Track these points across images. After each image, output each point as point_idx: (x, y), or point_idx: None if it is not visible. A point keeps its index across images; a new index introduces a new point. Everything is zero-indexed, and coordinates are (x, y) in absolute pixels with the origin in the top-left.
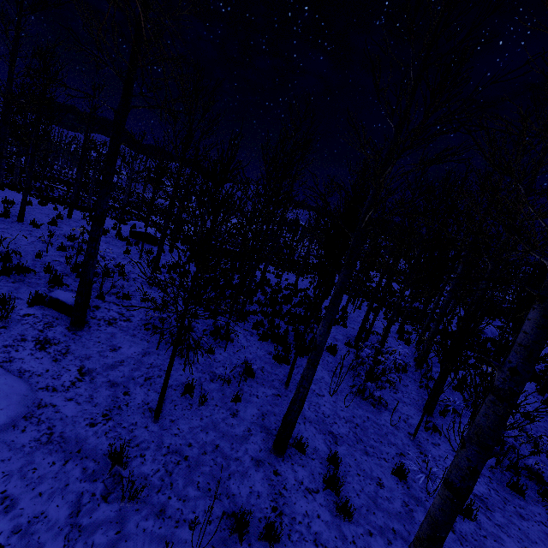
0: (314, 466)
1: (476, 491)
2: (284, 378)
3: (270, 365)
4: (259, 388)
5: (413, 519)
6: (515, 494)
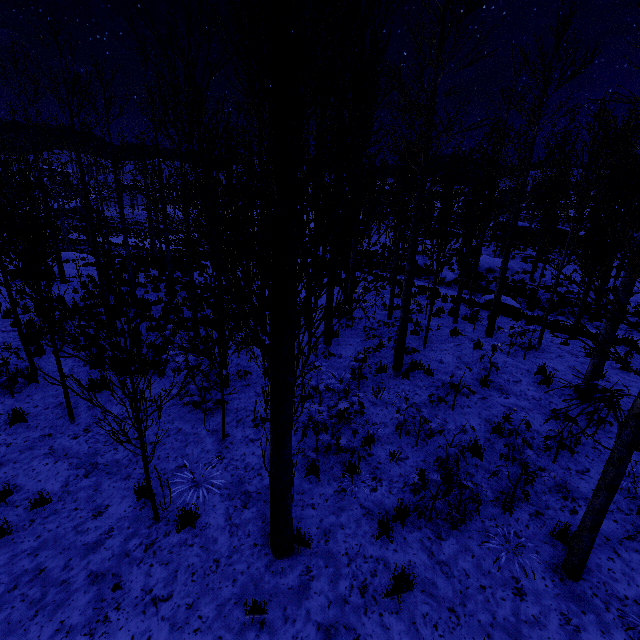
0: (8, 515)
1: (253, 487)
2: (84, 410)
3: (77, 398)
4: (23, 433)
5: (98, 548)
6: (312, 477)
